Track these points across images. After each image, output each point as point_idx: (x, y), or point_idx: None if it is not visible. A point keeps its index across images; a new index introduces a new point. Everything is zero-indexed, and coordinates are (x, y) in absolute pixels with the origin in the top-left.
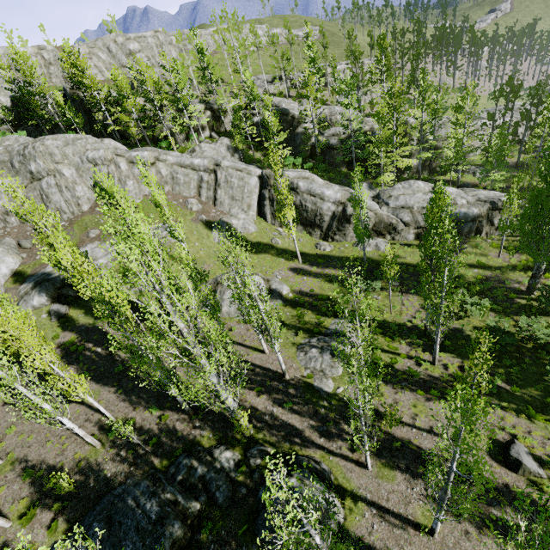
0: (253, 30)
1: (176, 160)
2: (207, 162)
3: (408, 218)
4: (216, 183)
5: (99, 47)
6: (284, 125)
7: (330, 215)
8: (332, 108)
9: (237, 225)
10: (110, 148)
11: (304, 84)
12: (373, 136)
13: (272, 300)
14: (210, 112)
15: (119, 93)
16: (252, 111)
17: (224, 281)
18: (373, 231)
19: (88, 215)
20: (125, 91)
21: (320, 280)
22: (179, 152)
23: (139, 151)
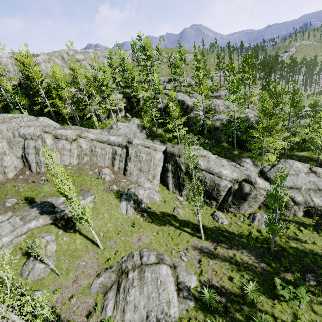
0: (159, 50)
1: (95, 136)
2: (121, 140)
3: (298, 198)
4: (127, 157)
5: (56, 56)
6: (181, 111)
7: (226, 190)
8: (214, 101)
9: (143, 195)
10: (39, 126)
11: (199, 84)
12: (252, 123)
13: (181, 301)
14: (127, 99)
15: (58, 84)
16: (156, 100)
17: (129, 271)
18: (263, 205)
19: (11, 182)
20: (60, 83)
21: (226, 267)
22: (100, 128)
23: (64, 129)
